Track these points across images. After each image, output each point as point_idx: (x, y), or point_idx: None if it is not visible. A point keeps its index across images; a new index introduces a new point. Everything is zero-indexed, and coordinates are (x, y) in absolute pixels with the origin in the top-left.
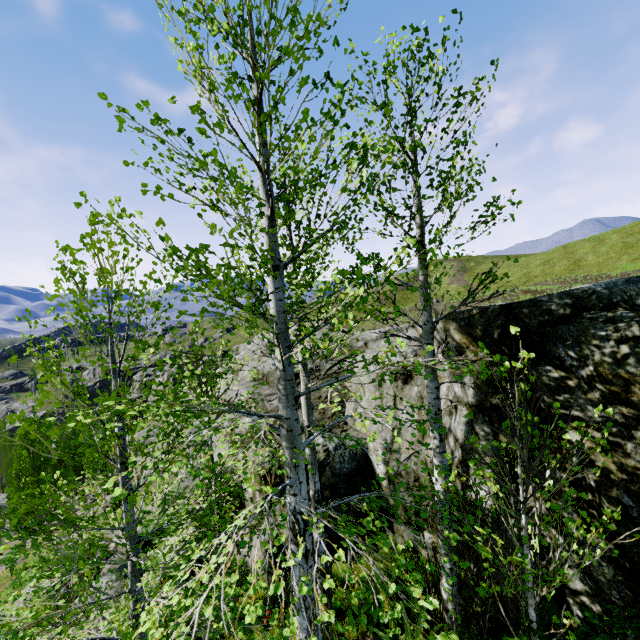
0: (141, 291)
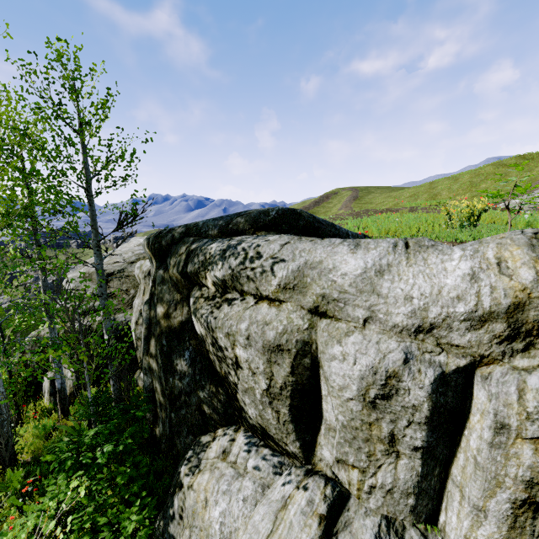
0: None
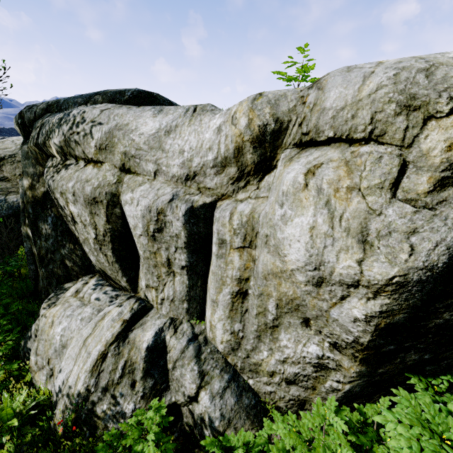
0: None
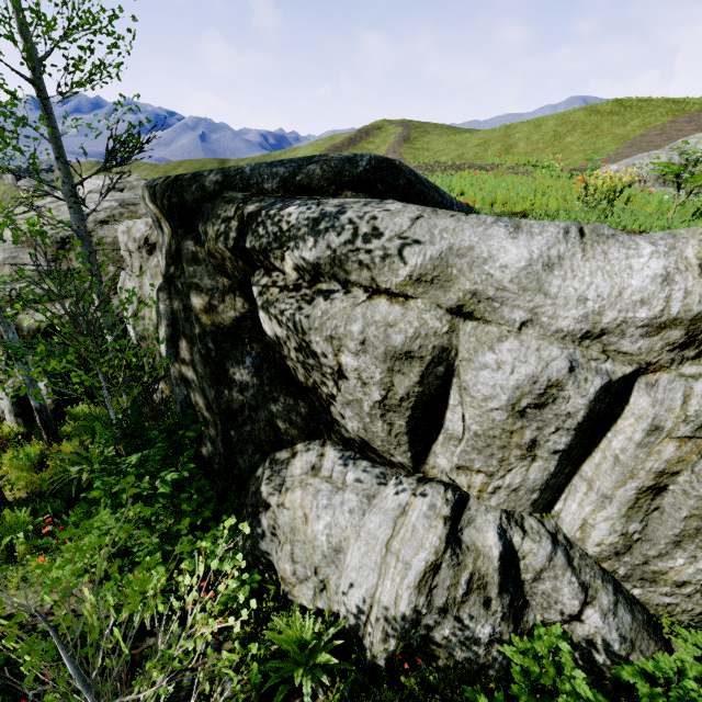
0: None
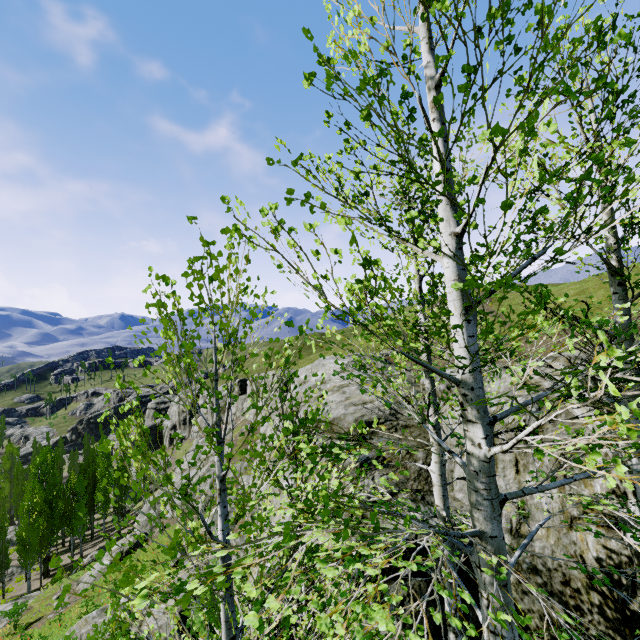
0: (246, 333)
